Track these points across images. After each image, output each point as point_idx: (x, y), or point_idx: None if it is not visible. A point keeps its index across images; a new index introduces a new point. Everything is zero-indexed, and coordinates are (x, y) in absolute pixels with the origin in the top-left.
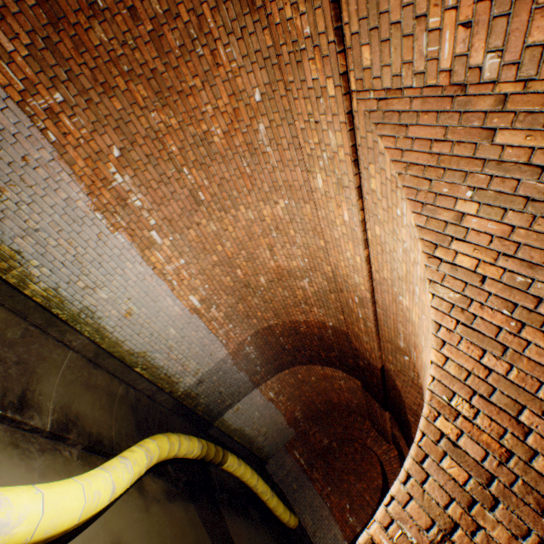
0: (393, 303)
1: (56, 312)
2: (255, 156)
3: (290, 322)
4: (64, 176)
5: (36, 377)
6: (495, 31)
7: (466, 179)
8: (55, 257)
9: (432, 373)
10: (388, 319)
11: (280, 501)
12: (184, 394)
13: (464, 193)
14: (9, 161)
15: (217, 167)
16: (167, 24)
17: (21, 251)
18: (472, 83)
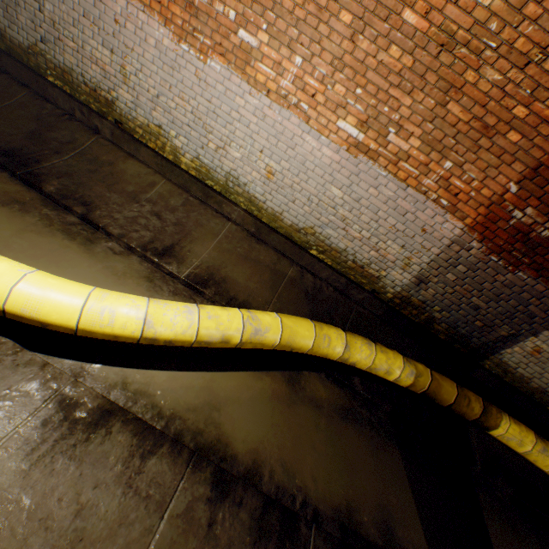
0: None
1: (210, 184)
2: None
3: None
4: (142, 18)
5: (191, 239)
6: None
7: None
8: (181, 121)
9: None
10: None
11: None
12: (397, 299)
13: None
14: (112, 33)
15: None
16: None
17: (161, 125)
18: None
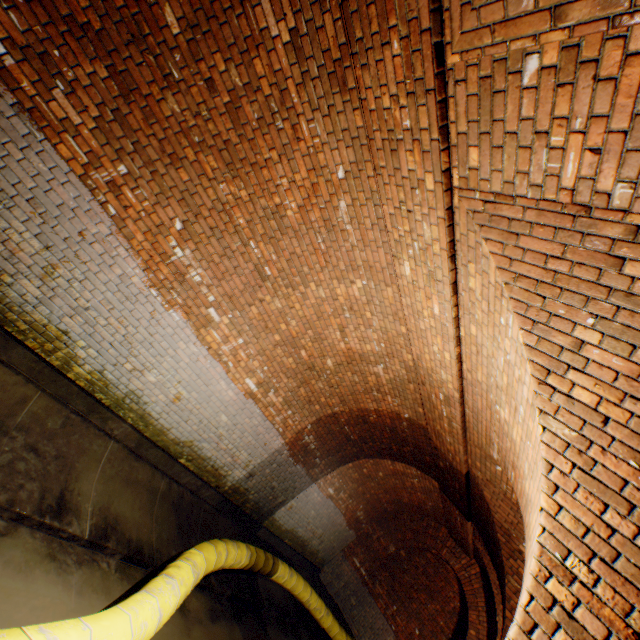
0: (486, 409)
1: (99, 397)
2: (332, 233)
3: (358, 410)
4: (120, 251)
5: (75, 474)
6: (628, 163)
7: (587, 305)
8: (104, 337)
9: (542, 522)
10: (478, 423)
11: (336, 620)
12: (231, 489)
13: (584, 319)
14: (65, 236)
15: (287, 242)
16: (246, 96)
17: (68, 331)
18: (598, 207)
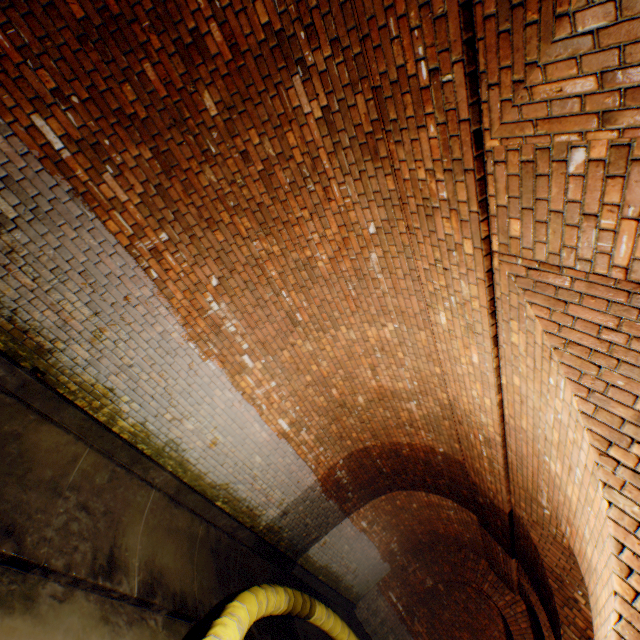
0: (533, 457)
1: (141, 447)
2: (363, 281)
3: (390, 443)
4: (161, 310)
5: (122, 528)
6: None
7: None
8: (146, 390)
9: (617, 608)
10: (523, 467)
11: None
12: (265, 528)
13: None
14: (112, 301)
15: (318, 290)
16: (279, 164)
17: (114, 388)
18: None
